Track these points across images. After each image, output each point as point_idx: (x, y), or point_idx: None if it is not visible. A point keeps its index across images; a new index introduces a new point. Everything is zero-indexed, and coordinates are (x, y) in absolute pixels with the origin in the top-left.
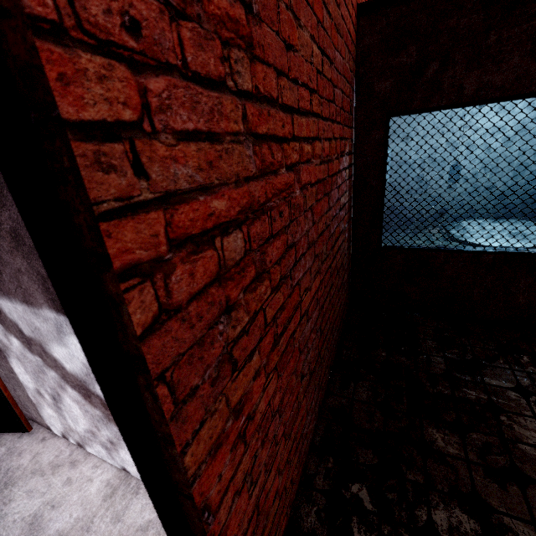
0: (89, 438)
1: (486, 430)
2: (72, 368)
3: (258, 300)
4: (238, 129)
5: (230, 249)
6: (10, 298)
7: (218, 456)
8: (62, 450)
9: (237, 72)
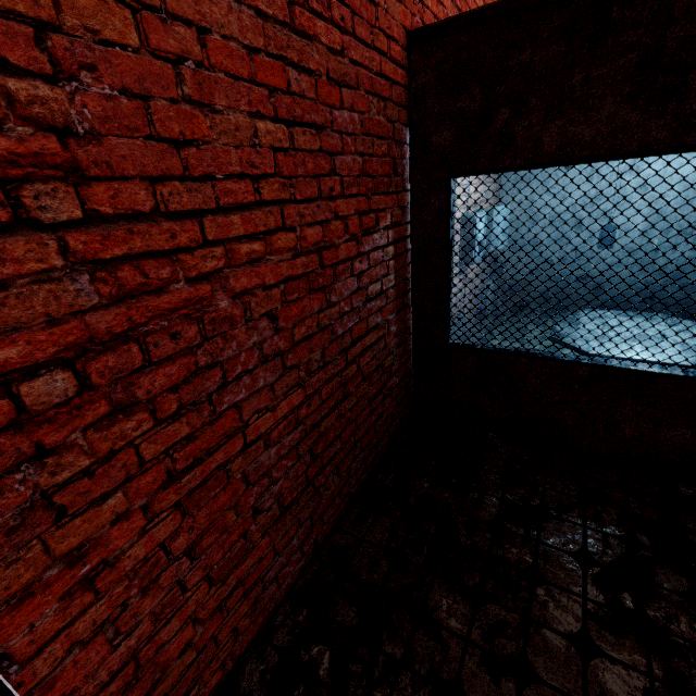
0: None
1: (510, 603)
2: None
3: (119, 437)
4: (51, 265)
5: (42, 392)
6: None
7: (29, 605)
8: None
9: (43, 206)
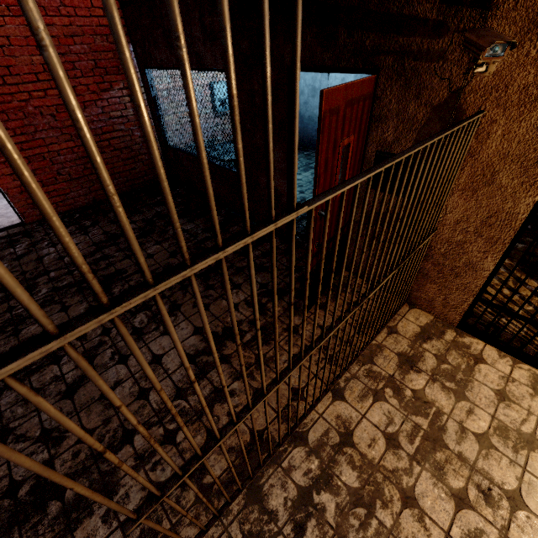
0: None
1: (128, 215)
2: None
3: None
4: None
5: None
6: None
7: None
8: None
9: None
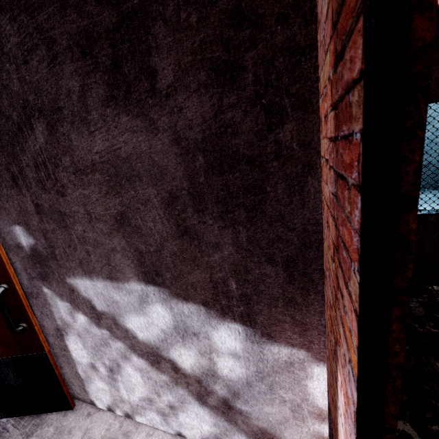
0: (143, 406)
1: None
2: (146, 336)
3: None
4: None
5: None
6: (91, 277)
7: None
8: (110, 422)
9: None
